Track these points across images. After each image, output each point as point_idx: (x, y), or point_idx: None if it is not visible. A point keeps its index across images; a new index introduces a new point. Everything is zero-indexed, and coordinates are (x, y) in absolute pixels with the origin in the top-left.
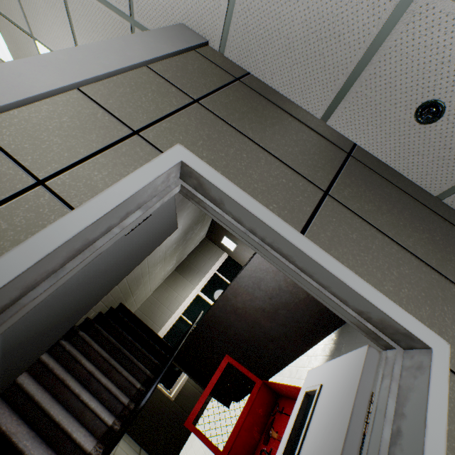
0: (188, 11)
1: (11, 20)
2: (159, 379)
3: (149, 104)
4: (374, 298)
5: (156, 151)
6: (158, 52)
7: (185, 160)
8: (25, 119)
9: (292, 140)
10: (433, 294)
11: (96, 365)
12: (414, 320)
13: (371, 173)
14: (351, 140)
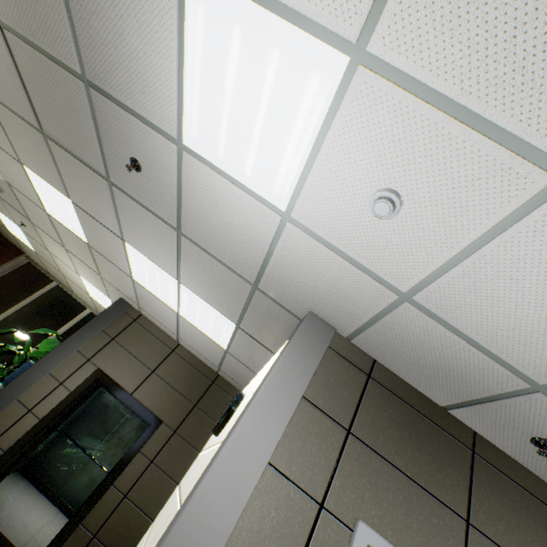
0: (320, 309)
1: (98, 220)
2: None
3: (319, 457)
4: None
5: (341, 525)
6: (308, 374)
7: (369, 541)
8: (249, 527)
9: (428, 452)
10: None
11: None
12: None
13: (494, 473)
14: (470, 427)
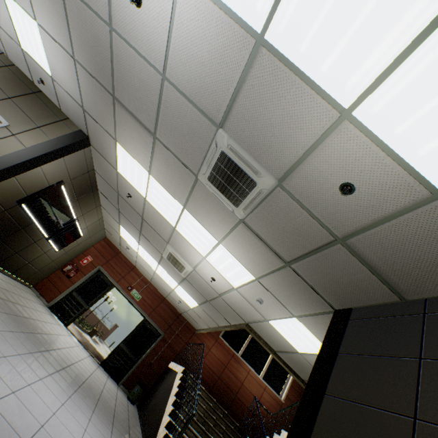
0: None
1: None
2: None
3: None
4: None
5: None
6: None
7: None
8: None
9: (13, 85)
10: (23, 122)
11: None
12: (4, 119)
13: (38, 99)
14: (41, 90)
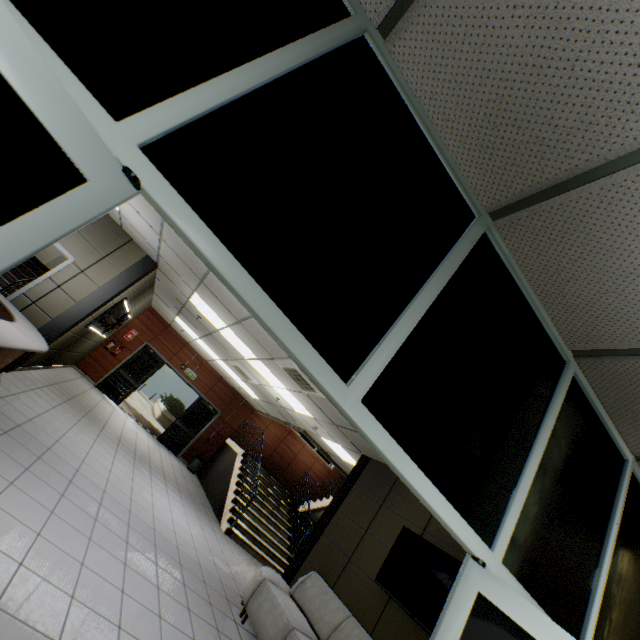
0: None
1: None
2: (31, 279)
3: None
4: (59, 247)
5: None
6: None
7: None
8: None
9: None
10: (87, 252)
11: (3, 275)
12: (69, 253)
13: None
14: None
